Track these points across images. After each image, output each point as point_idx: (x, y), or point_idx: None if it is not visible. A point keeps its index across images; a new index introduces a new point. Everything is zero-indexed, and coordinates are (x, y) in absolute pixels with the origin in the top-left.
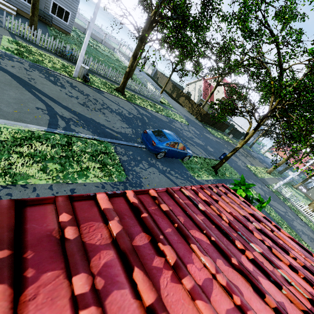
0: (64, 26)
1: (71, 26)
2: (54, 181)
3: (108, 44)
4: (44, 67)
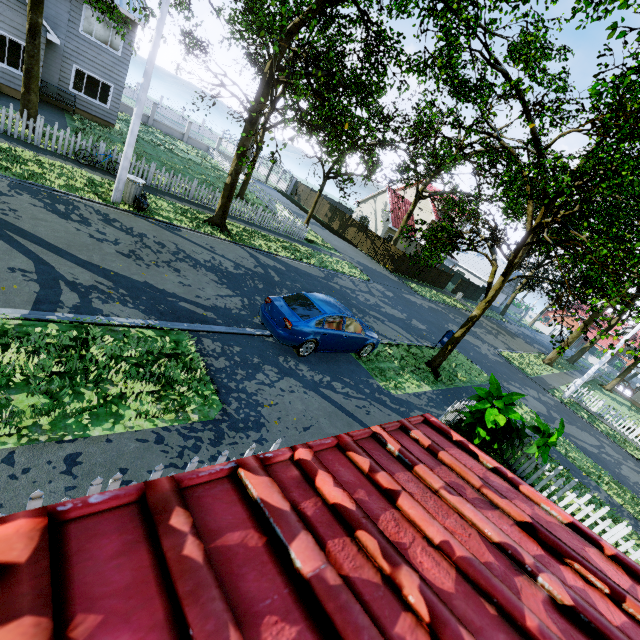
0: (101, 112)
1: (116, 110)
2: (24, 439)
3: (195, 141)
4: (46, 186)
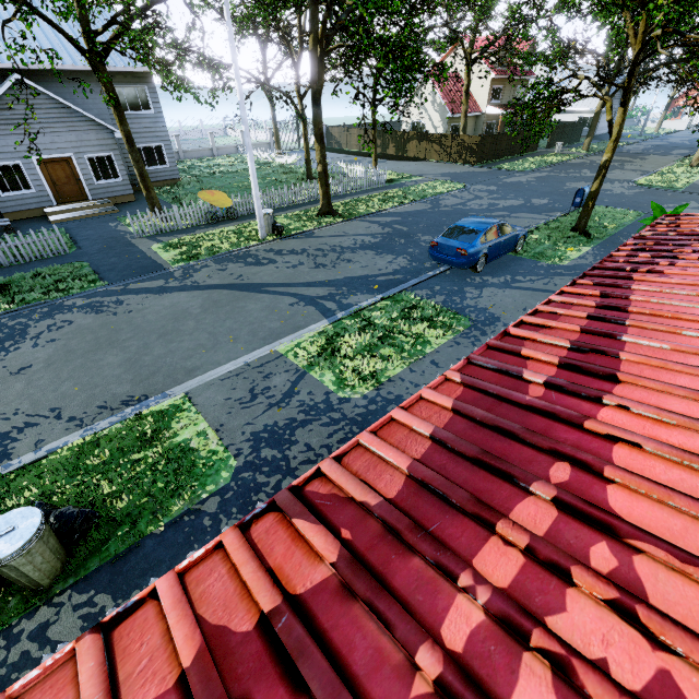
0: (166, 174)
1: (174, 165)
2: (406, 364)
3: (223, 149)
4: (227, 252)
